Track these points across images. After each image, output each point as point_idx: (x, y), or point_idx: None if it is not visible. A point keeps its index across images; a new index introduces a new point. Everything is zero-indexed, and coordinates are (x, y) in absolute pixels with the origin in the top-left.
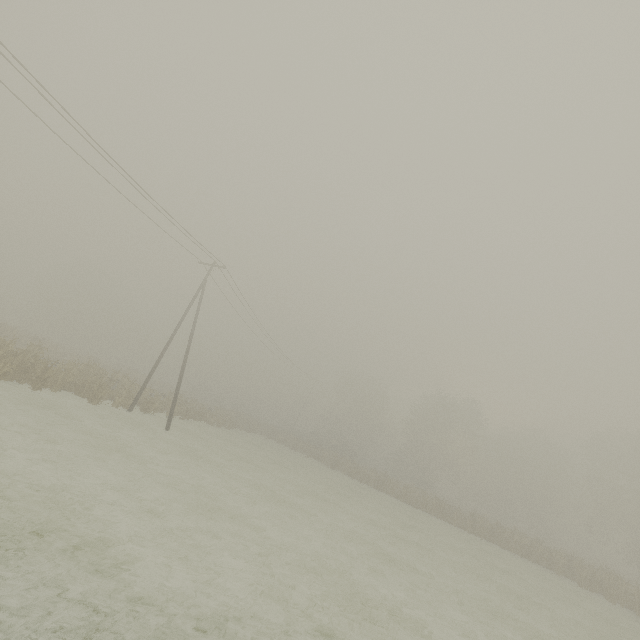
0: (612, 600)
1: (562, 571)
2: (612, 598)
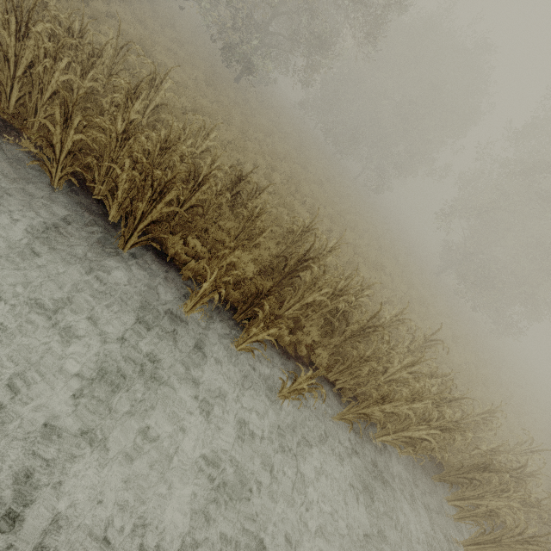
0: None
1: None
2: None
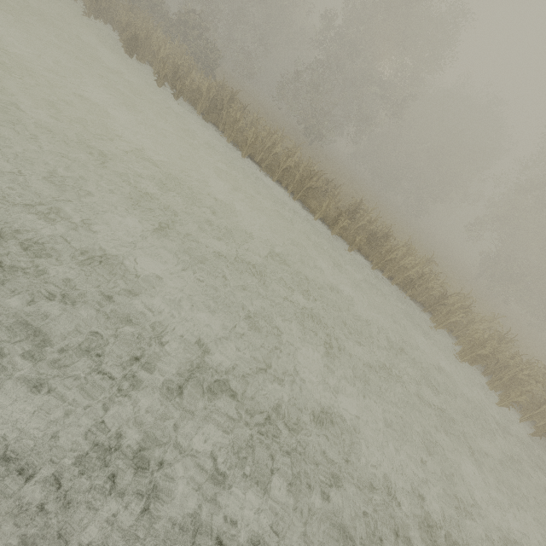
0: (502, 401)
1: (446, 328)
2: (505, 400)
